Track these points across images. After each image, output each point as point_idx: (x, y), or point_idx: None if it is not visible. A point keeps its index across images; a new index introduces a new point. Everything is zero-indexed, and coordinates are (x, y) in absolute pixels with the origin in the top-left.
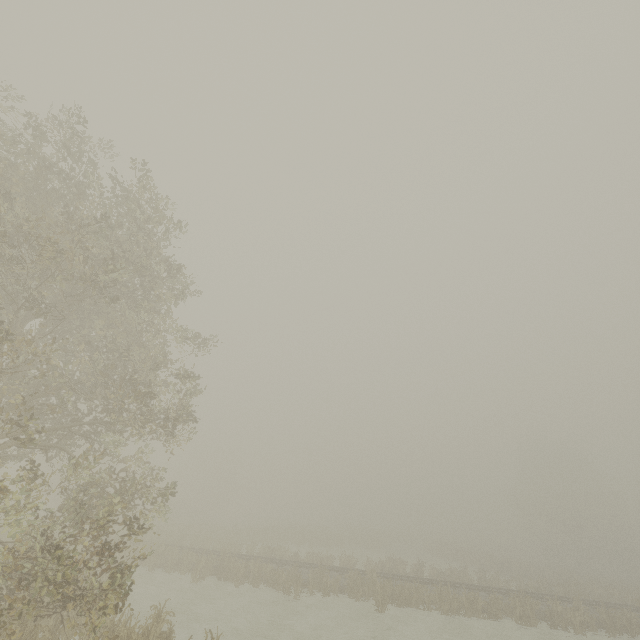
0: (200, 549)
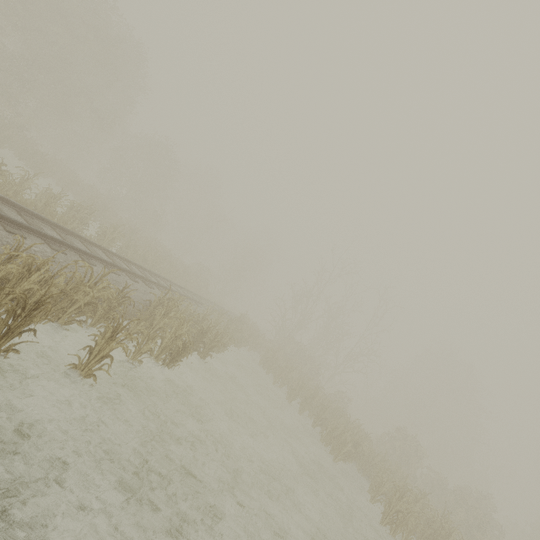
0: (181, 294)
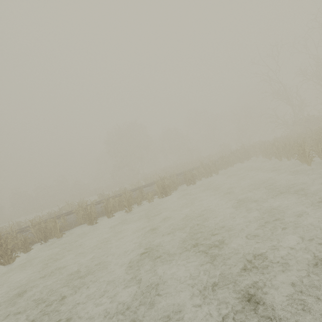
0: (191, 170)
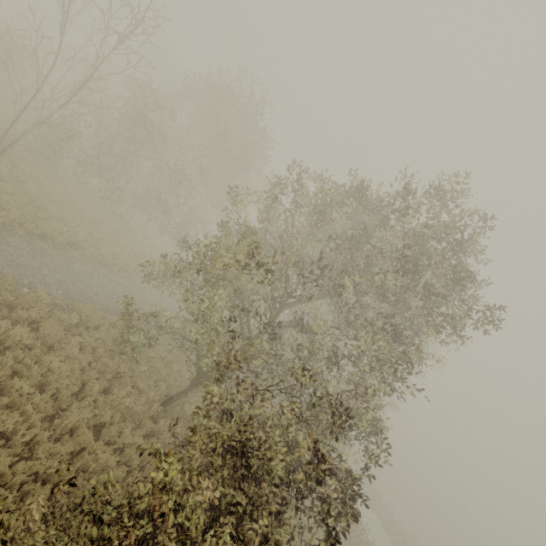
0: None
